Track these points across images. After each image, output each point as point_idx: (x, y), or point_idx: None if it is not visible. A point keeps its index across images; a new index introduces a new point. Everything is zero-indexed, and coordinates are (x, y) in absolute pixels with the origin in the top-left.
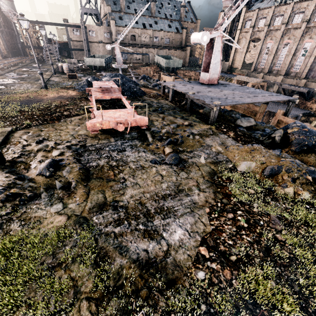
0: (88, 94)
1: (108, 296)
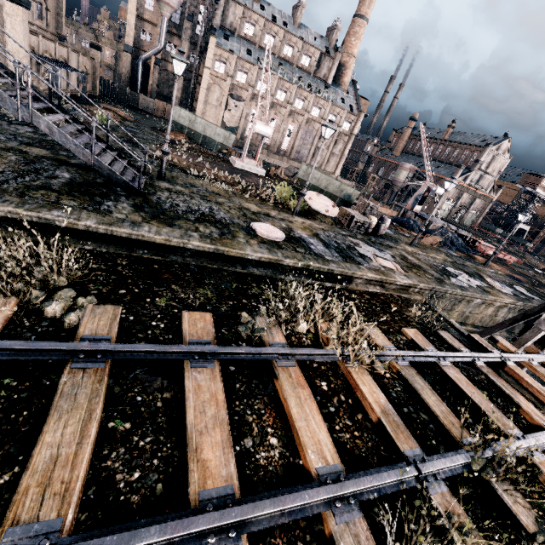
0: (473, 252)
1: (543, 275)
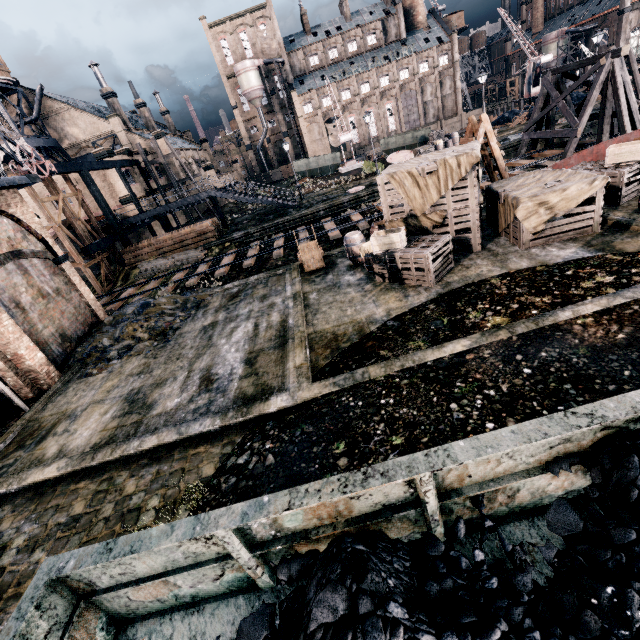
0: None
1: None
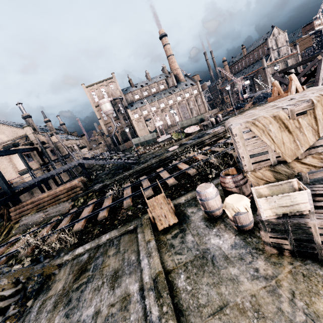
0: None
1: None
